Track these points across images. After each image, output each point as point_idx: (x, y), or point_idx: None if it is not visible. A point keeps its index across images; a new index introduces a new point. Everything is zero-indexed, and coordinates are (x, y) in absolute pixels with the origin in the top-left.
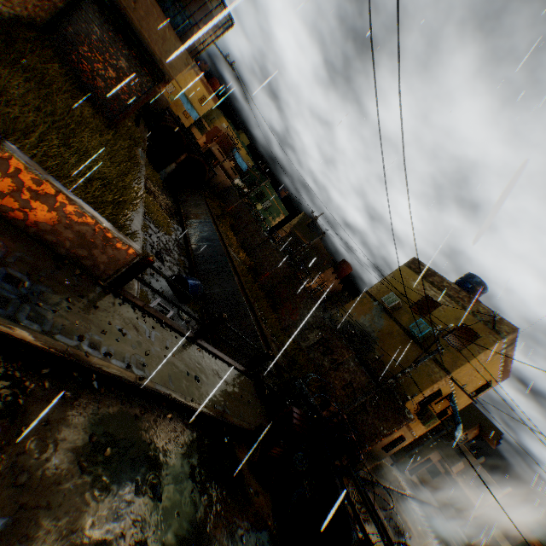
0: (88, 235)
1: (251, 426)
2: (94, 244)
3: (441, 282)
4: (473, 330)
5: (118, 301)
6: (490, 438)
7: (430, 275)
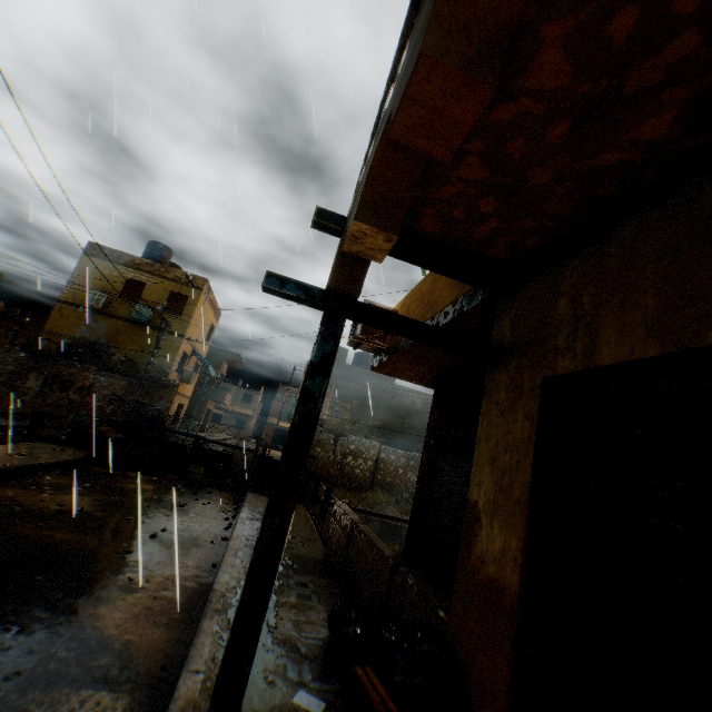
0: None
1: (84, 456)
2: None
3: (135, 261)
4: (182, 294)
5: None
6: (236, 364)
7: (120, 257)
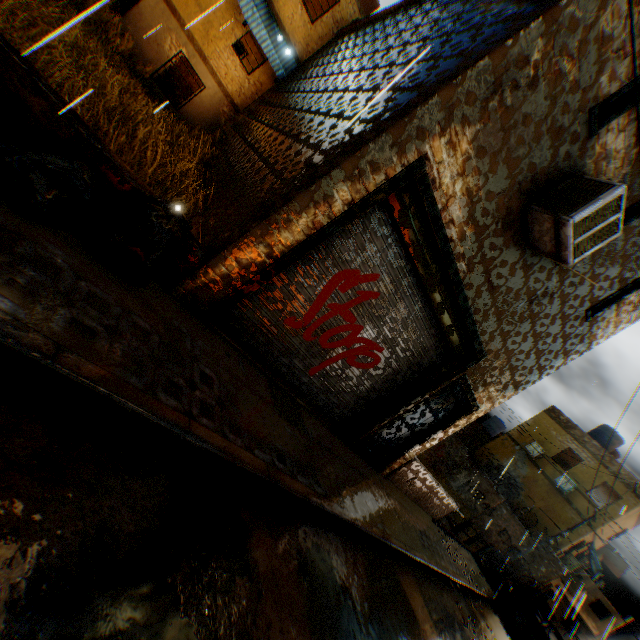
0: (444, 506)
1: (492, 594)
2: (444, 508)
3: (581, 437)
4: (613, 490)
5: (443, 531)
6: (614, 568)
7: (570, 427)
